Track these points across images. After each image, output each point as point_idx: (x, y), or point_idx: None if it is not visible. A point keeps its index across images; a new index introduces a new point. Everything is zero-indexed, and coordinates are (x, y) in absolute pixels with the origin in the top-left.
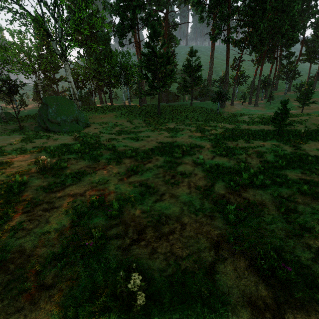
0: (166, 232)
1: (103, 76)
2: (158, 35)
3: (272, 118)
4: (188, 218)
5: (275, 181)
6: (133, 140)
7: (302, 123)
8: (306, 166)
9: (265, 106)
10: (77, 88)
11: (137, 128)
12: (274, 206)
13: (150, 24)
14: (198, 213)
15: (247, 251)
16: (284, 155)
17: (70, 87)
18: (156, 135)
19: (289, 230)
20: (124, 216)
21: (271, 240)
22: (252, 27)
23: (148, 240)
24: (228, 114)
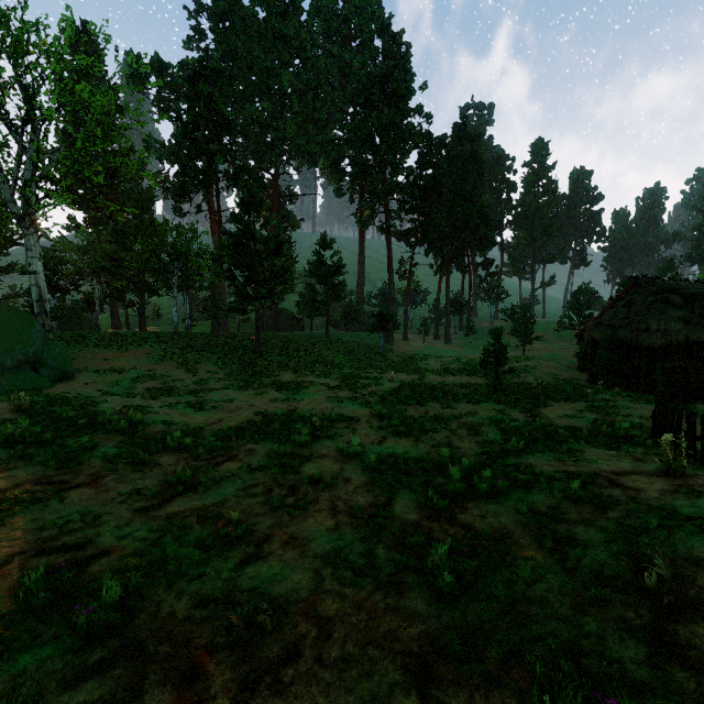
0: (273, 657)
1: (129, 268)
2: (258, 203)
3: (481, 360)
4: (337, 599)
5: (516, 480)
6: (191, 409)
7: (530, 372)
8: (561, 445)
9: (463, 343)
10: (52, 291)
11: (203, 383)
12: (529, 536)
13: (243, 184)
14: (362, 581)
15: (502, 675)
16: (516, 428)
17: (30, 285)
18: (249, 397)
19: (577, 591)
20: (137, 626)
21: (548, 626)
22: (424, 215)
23: (213, 703)
24: (401, 356)
